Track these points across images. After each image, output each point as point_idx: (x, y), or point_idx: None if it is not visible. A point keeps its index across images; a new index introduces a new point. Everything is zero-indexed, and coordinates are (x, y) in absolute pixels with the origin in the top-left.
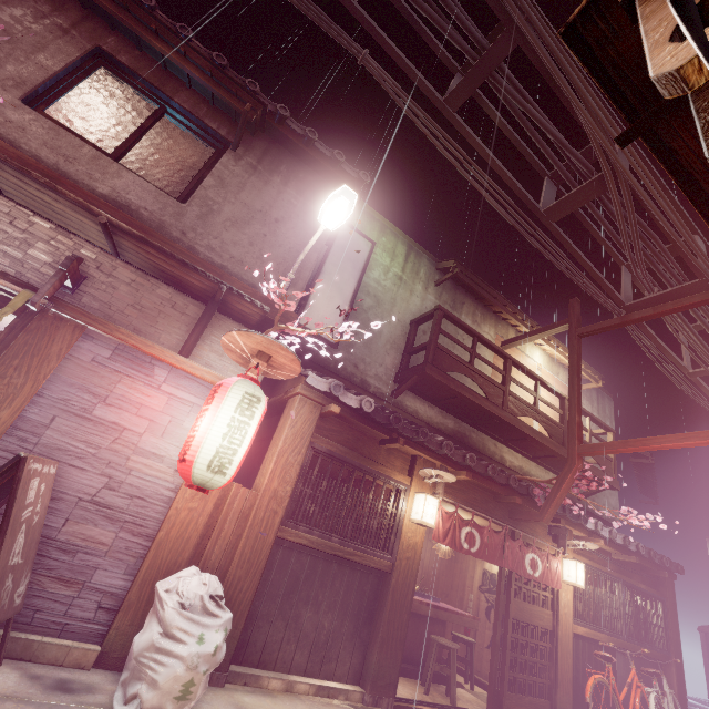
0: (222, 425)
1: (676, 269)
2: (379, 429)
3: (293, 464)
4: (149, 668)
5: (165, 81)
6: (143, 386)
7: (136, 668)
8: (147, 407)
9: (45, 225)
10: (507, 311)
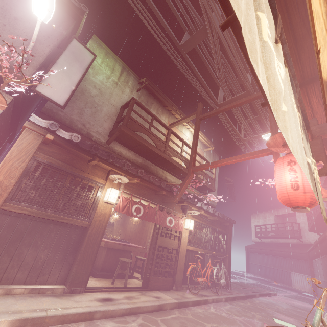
0: None
1: (238, 87)
2: (85, 153)
3: (17, 168)
4: None
5: None
6: None
7: None
8: None
9: None
10: (173, 109)
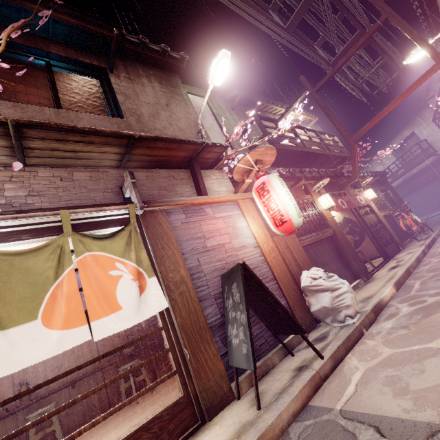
0: (285, 196)
1: (345, 31)
2: (289, 180)
3: None
4: (340, 305)
5: (33, 41)
6: (209, 221)
7: (334, 311)
8: (220, 229)
9: (78, 171)
10: (270, 104)
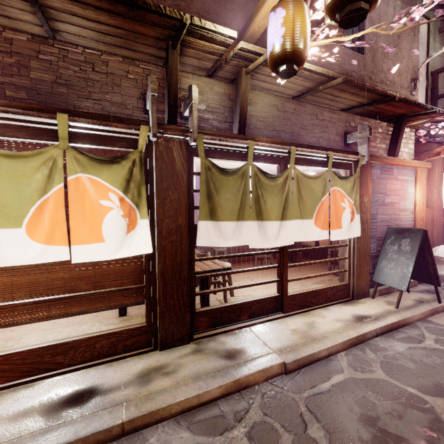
0: None
1: None
2: None
3: (441, 191)
4: None
5: None
6: (392, 181)
7: None
8: (396, 190)
9: (325, 111)
10: None
